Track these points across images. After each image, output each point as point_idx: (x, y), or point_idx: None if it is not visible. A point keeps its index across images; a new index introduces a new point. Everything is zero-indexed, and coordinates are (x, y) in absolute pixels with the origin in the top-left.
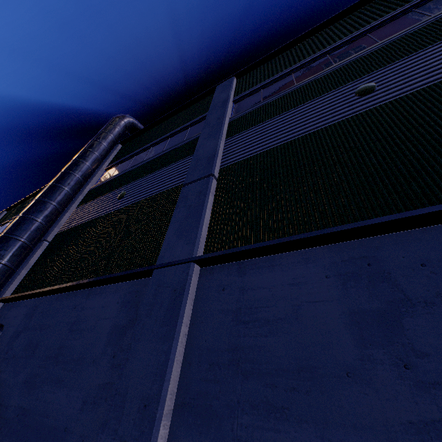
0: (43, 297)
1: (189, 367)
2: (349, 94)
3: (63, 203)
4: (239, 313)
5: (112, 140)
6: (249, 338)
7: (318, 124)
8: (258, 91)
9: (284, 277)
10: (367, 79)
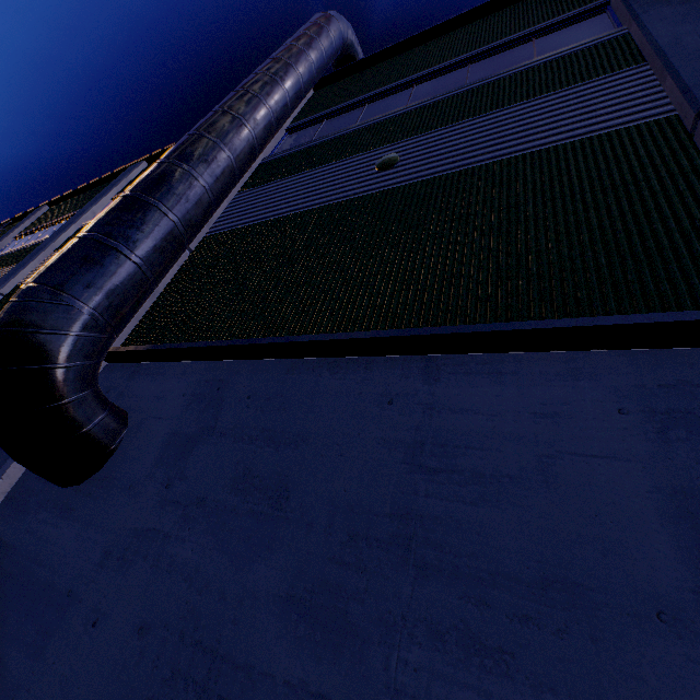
0: (233, 361)
1: None
2: None
3: (243, 161)
4: None
5: (322, 59)
6: None
7: None
8: None
9: None
10: None
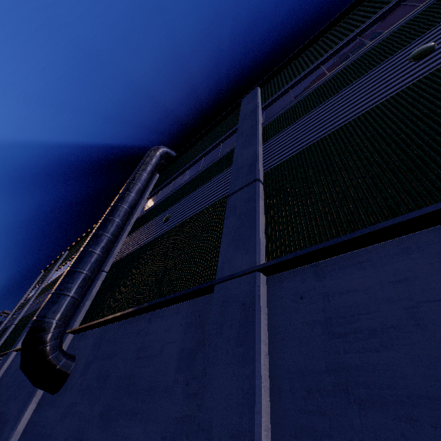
0: (107, 325)
1: (280, 395)
2: (401, 63)
3: (116, 234)
4: (329, 324)
5: (151, 170)
6: (353, 354)
7: (370, 102)
8: (287, 92)
9: (380, 275)
10: (419, 43)
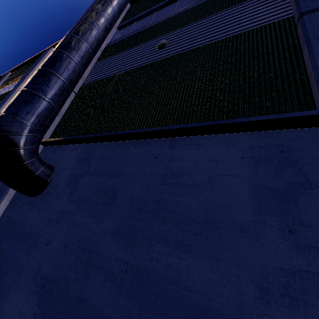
0: (94, 143)
1: None
2: None
3: (94, 47)
4: None
5: None
6: None
7: None
8: None
9: None
10: None
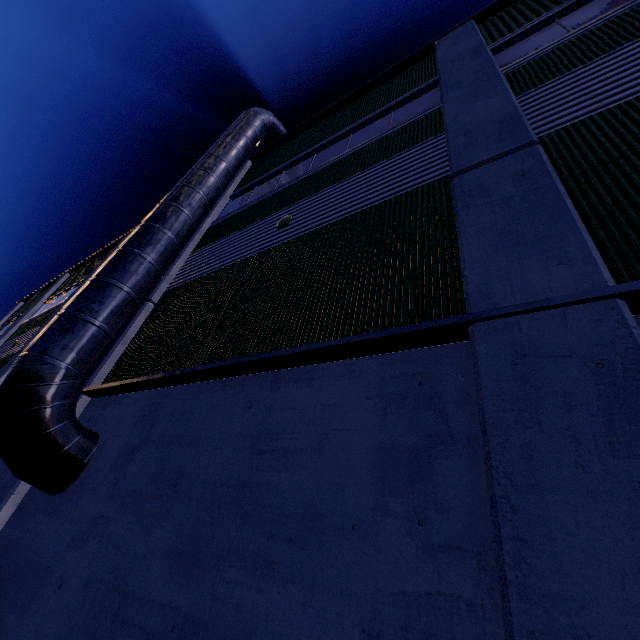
0: (167, 387)
1: None
2: None
3: (183, 236)
4: None
5: (247, 145)
6: None
7: None
8: (548, 24)
9: None
10: None
